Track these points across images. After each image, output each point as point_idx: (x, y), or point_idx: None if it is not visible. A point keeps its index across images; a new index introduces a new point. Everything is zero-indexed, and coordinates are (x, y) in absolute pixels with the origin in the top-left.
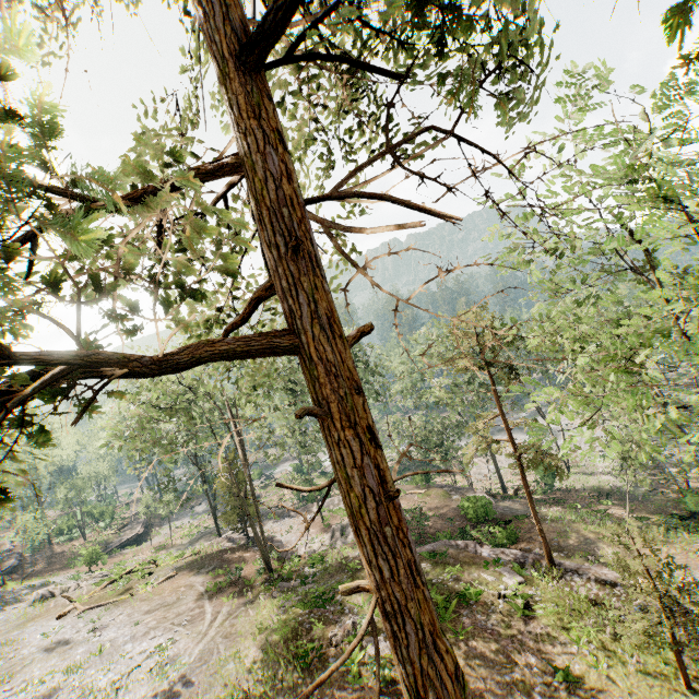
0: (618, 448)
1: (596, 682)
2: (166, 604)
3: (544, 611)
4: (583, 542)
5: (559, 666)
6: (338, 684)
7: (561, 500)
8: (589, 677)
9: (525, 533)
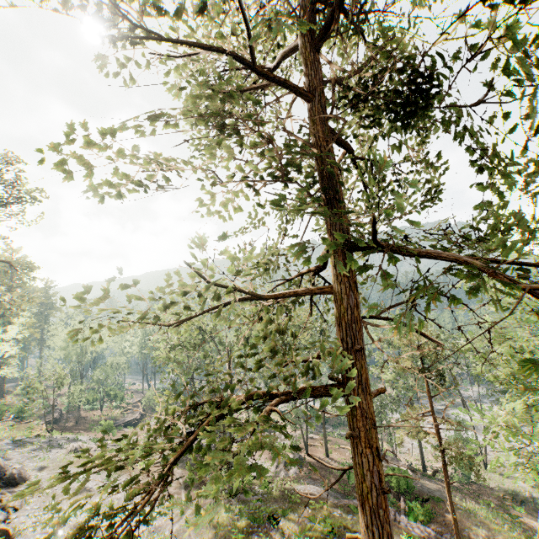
0: (527, 480)
1: None
2: None
3: None
4: None
5: None
6: None
7: (476, 493)
8: None
9: (439, 515)
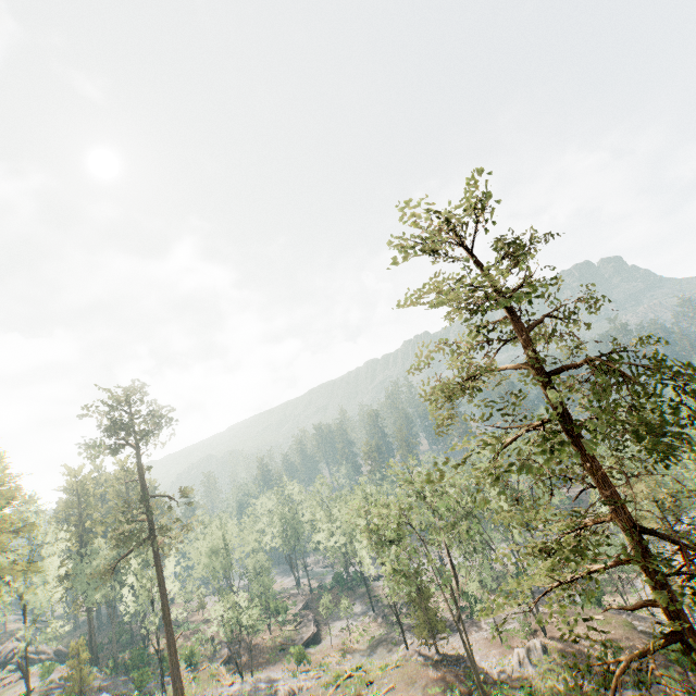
0: None
1: None
2: None
3: None
4: None
5: None
6: None
7: None
8: None
9: None
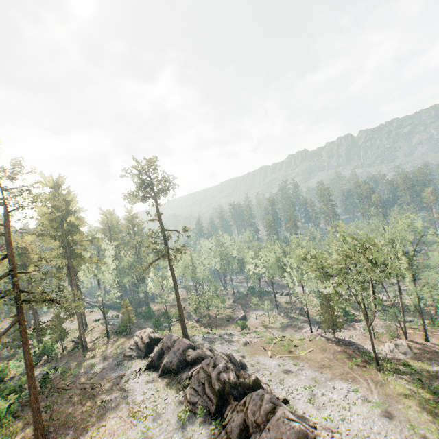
0: None
1: None
2: (326, 366)
3: None
4: None
5: None
6: None
7: None
8: None
9: None
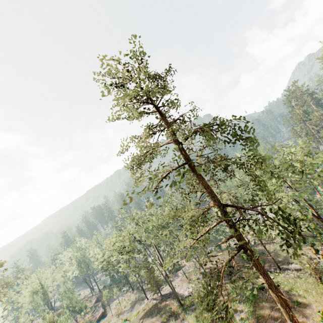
0: None
1: (306, 301)
2: None
3: (283, 285)
4: (286, 256)
5: (294, 301)
6: None
7: (272, 241)
8: (303, 301)
9: (266, 259)
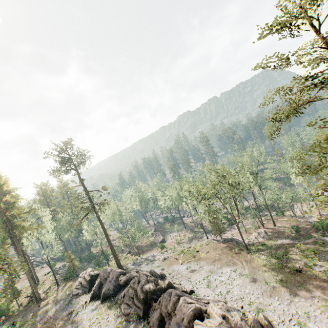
0: None
1: None
2: (217, 260)
3: None
4: None
5: None
6: (312, 278)
7: None
8: None
9: None
